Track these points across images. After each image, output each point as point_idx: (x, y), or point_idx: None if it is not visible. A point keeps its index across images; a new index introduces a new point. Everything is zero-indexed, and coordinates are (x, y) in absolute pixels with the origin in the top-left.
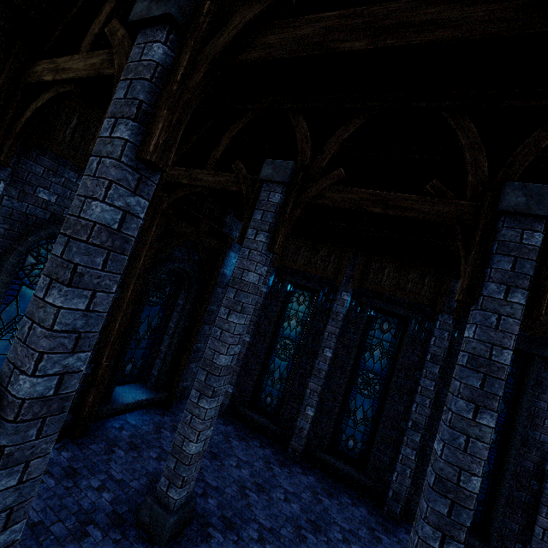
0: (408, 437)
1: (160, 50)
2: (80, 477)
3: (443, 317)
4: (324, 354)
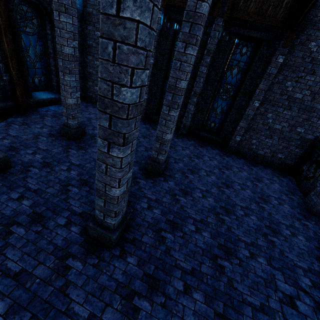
0: (191, 100)
1: None
2: (30, 125)
3: (217, 20)
4: None
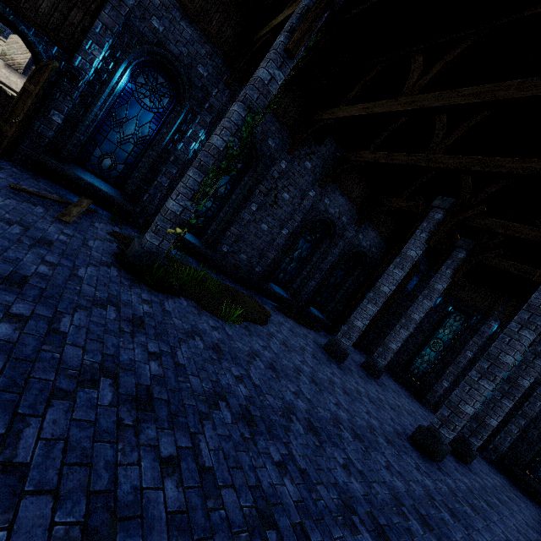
0: (515, 419)
1: (440, 216)
2: None
3: None
4: (465, 353)
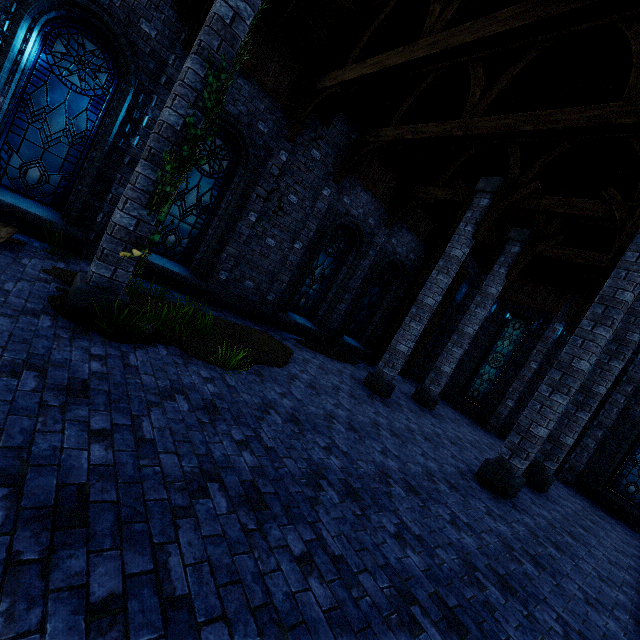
0: (591, 431)
1: (486, 202)
2: None
3: None
4: (529, 365)
